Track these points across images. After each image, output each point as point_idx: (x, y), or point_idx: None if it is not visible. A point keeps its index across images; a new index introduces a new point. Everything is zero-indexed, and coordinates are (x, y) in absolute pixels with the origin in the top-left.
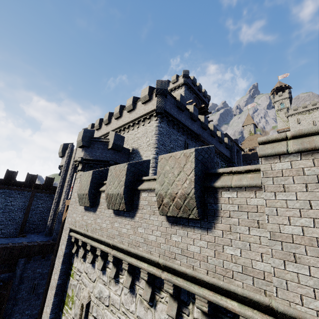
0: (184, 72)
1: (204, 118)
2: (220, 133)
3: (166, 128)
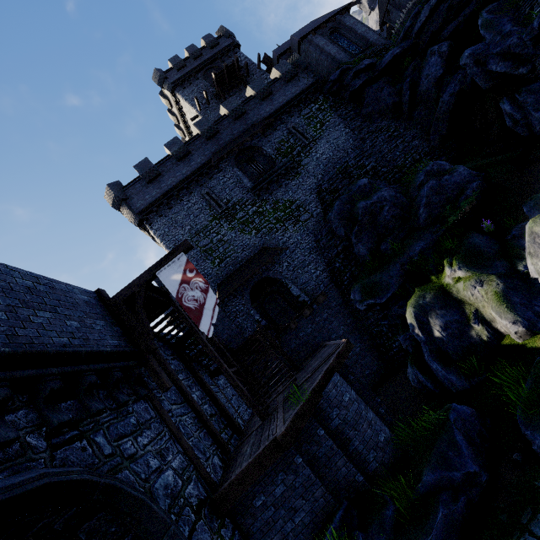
0: (154, 81)
1: (195, 128)
2: (250, 90)
3: (163, 223)
